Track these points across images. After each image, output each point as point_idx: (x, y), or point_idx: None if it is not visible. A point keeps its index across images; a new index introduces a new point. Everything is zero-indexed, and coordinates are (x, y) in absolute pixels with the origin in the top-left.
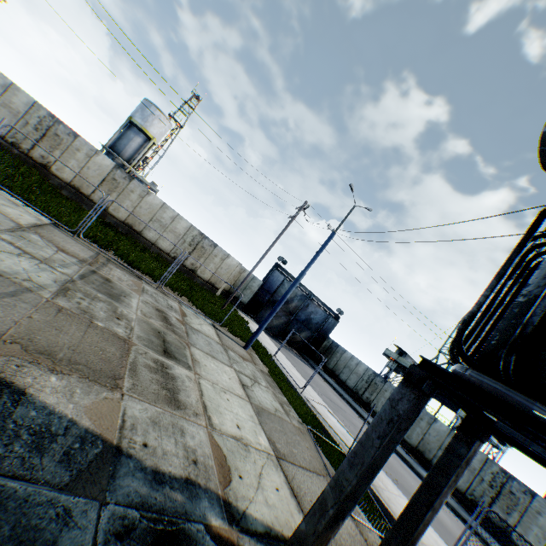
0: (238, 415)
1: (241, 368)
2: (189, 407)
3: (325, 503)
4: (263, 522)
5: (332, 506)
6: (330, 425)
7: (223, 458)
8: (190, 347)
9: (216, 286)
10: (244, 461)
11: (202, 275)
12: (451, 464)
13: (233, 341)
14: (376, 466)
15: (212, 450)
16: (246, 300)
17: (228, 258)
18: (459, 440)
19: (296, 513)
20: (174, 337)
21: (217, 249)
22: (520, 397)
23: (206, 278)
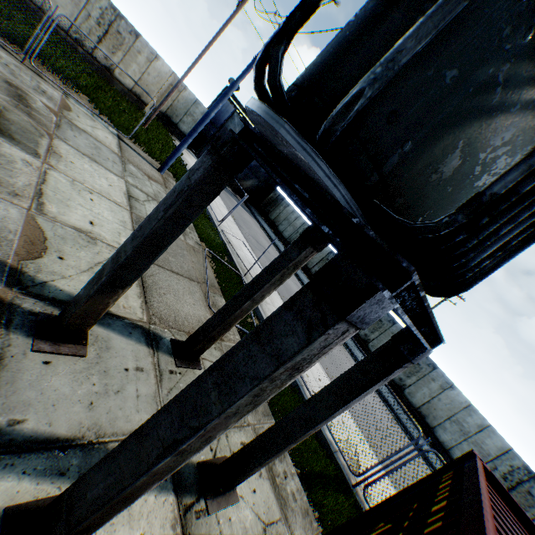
0: (100, 216)
1: (138, 183)
2: (7, 186)
3: (103, 273)
4: (72, 295)
5: (106, 275)
6: (239, 255)
7: (40, 239)
8: (55, 139)
9: (143, 100)
10: (79, 249)
11: (122, 79)
12: (280, 266)
13: (144, 160)
14: (160, 241)
15: (25, 229)
16: (187, 131)
17: (157, 60)
18: (295, 247)
19: (134, 298)
20: (26, 120)
21: (141, 42)
22: (275, 119)
23: (129, 85)
